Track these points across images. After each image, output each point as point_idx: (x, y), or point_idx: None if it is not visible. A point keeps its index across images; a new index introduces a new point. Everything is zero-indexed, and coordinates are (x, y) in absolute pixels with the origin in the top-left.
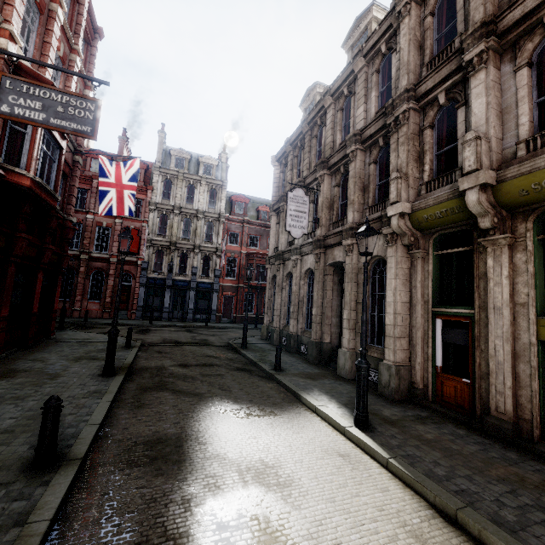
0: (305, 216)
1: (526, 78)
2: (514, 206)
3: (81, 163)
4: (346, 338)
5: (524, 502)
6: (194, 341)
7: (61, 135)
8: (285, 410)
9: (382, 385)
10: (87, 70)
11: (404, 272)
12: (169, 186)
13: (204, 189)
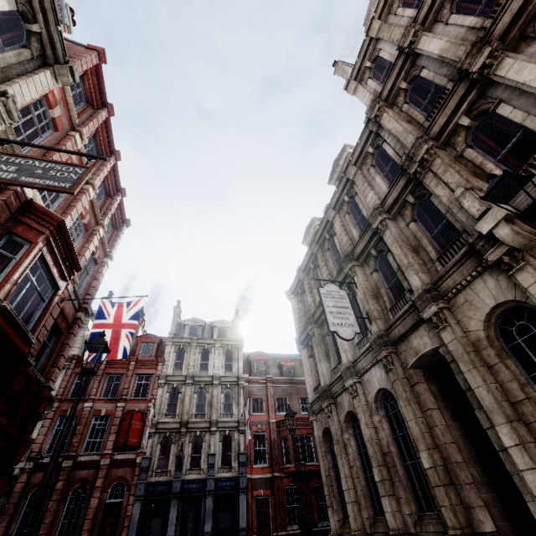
0: (349, 312)
1: None
2: None
3: (83, 320)
4: None
5: None
6: None
7: (61, 274)
8: None
9: None
10: (110, 245)
11: None
12: (182, 355)
13: (219, 352)
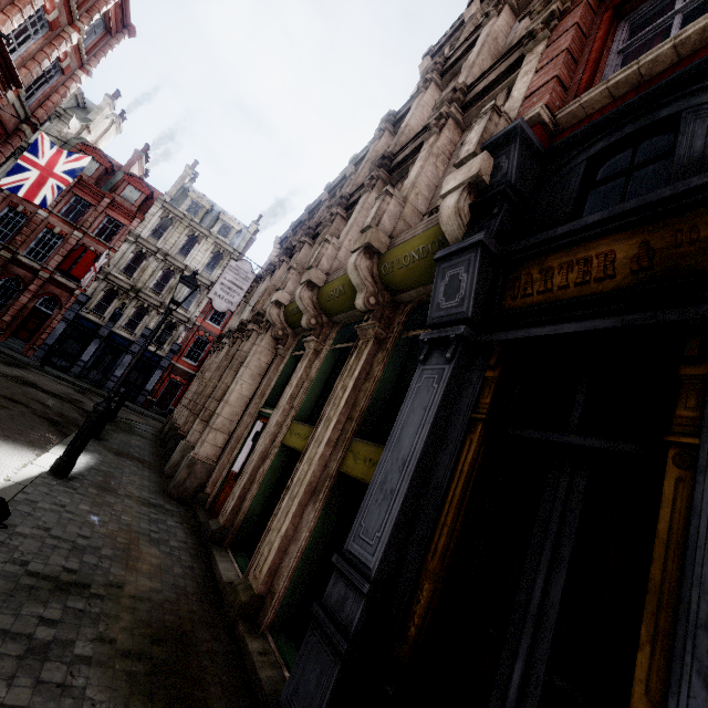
0: (240, 293)
1: None
2: (329, 313)
3: (28, 135)
4: (193, 428)
5: (74, 540)
6: (58, 394)
7: None
8: (8, 442)
9: (174, 478)
10: (93, 54)
11: (260, 364)
12: (168, 226)
13: (209, 248)
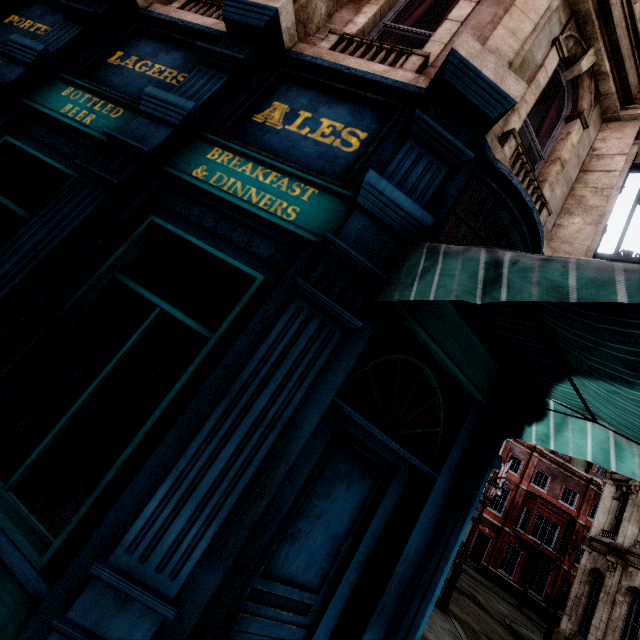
0: None
1: None
2: None
3: None
4: None
5: None
6: (466, 592)
7: None
8: None
9: None
10: None
11: None
12: None
13: None
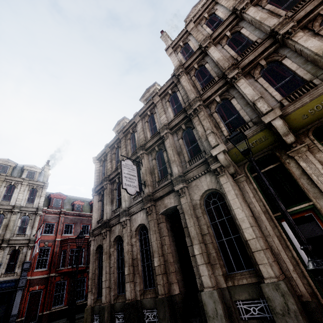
0: (135, 178)
1: (264, 80)
2: (298, 128)
3: None
4: (205, 275)
5: None
6: None
7: None
8: None
9: (279, 313)
10: None
11: (239, 192)
12: None
13: (25, 188)
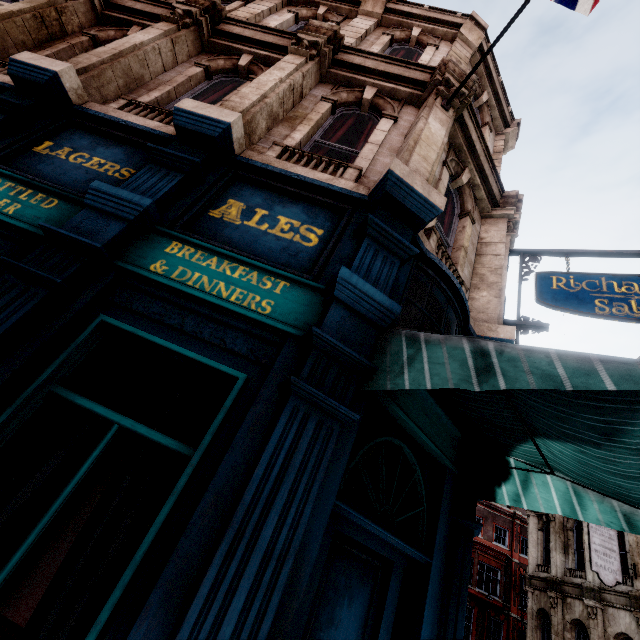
0: (614, 556)
1: None
2: None
3: None
4: None
5: None
6: None
7: None
8: None
9: None
10: None
11: None
12: None
13: None
